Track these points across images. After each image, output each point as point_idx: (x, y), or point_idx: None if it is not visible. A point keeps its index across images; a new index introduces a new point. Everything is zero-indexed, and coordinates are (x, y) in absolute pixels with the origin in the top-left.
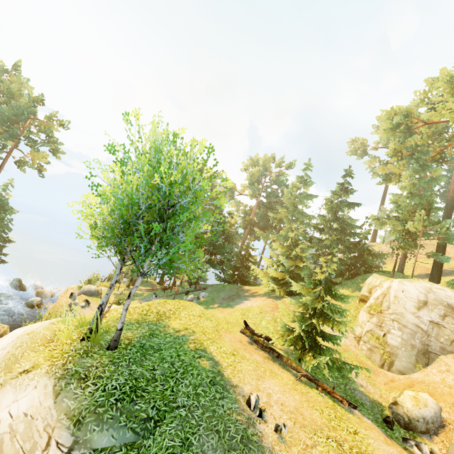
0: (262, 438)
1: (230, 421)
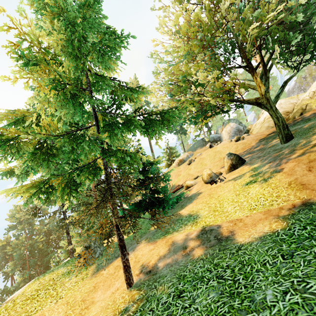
0: None
1: None
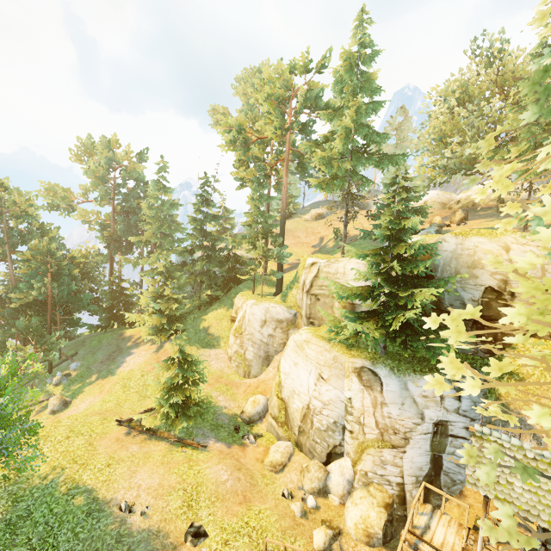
0: (132, 527)
1: (107, 534)
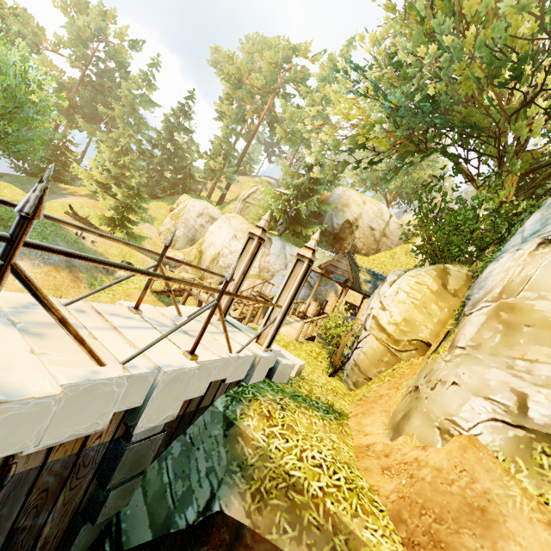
0: (85, 244)
1: (68, 236)
